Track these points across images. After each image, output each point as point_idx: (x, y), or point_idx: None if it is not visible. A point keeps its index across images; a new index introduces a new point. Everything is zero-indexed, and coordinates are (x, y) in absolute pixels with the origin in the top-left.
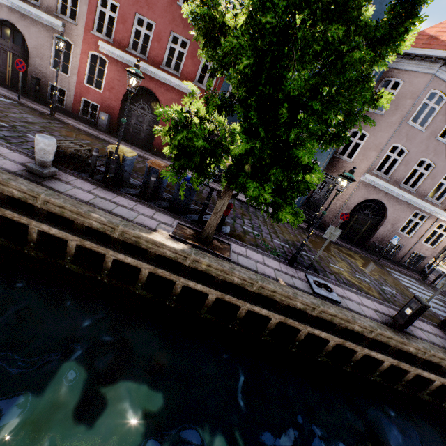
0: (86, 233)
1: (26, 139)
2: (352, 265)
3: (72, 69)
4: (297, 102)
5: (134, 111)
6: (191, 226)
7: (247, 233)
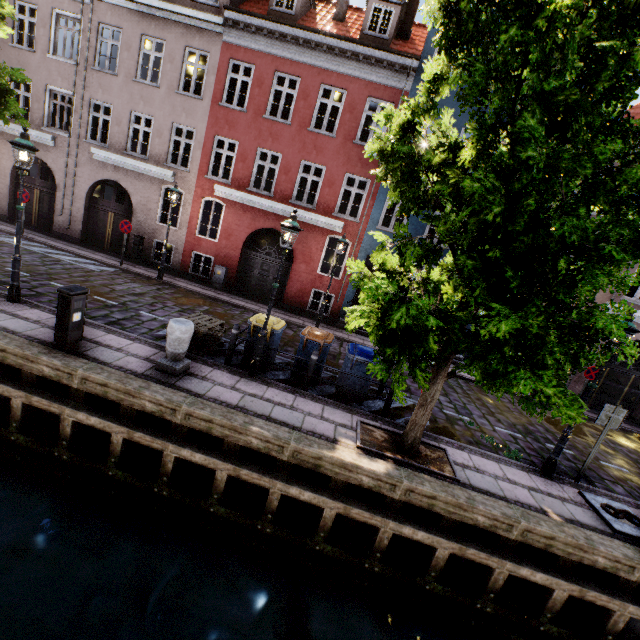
0: (238, 455)
1: (141, 318)
2: (634, 457)
3: (182, 220)
4: (570, 247)
5: (258, 259)
6: (378, 424)
7: (453, 421)
